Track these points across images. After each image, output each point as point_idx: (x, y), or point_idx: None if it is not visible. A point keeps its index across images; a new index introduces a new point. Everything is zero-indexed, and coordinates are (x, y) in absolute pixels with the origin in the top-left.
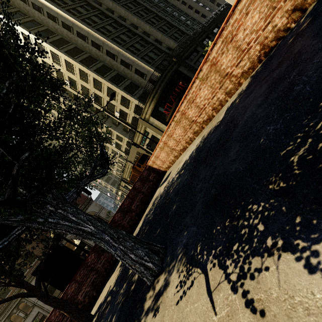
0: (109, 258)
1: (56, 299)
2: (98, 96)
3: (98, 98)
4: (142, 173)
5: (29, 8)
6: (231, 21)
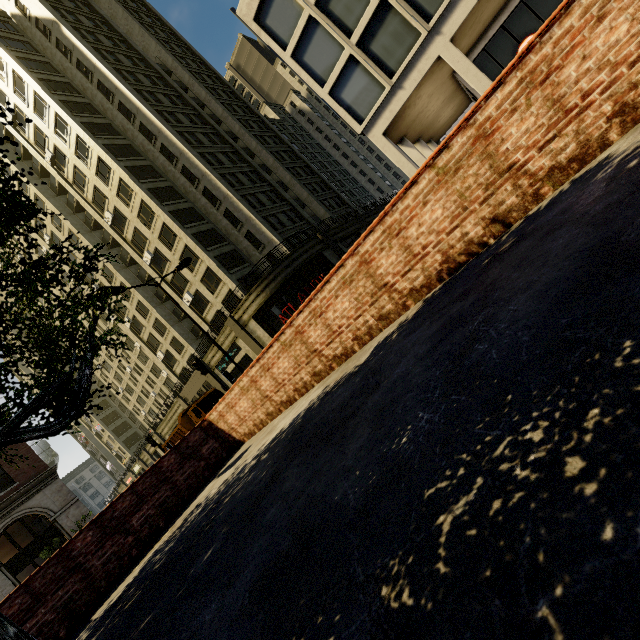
0: None
1: None
2: (162, 256)
3: (161, 260)
4: (189, 435)
5: (90, 86)
6: (401, 206)
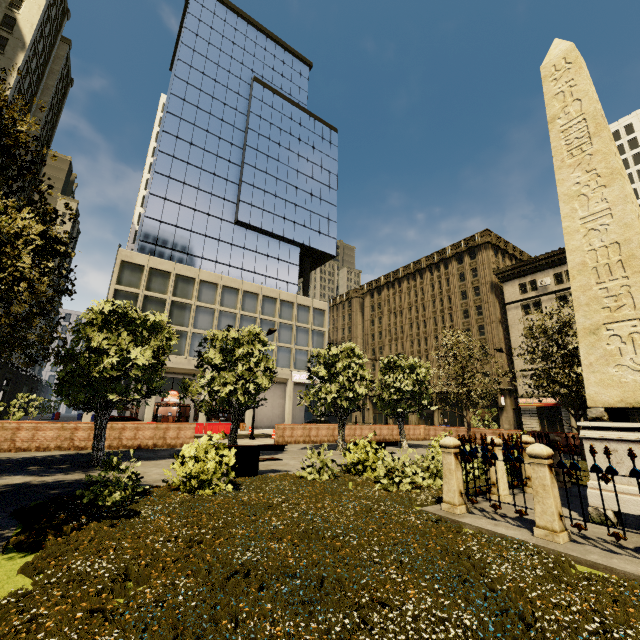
0: None
1: None
2: None
3: None
4: None
5: None
6: (145, 425)
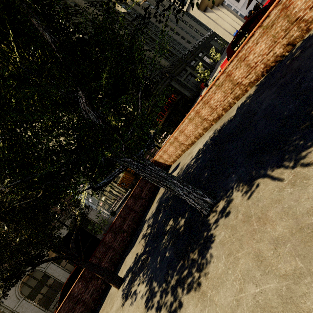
0: (124, 238)
1: (91, 263)
2: None
3: None
4: None
5: None
6: (246, 47)
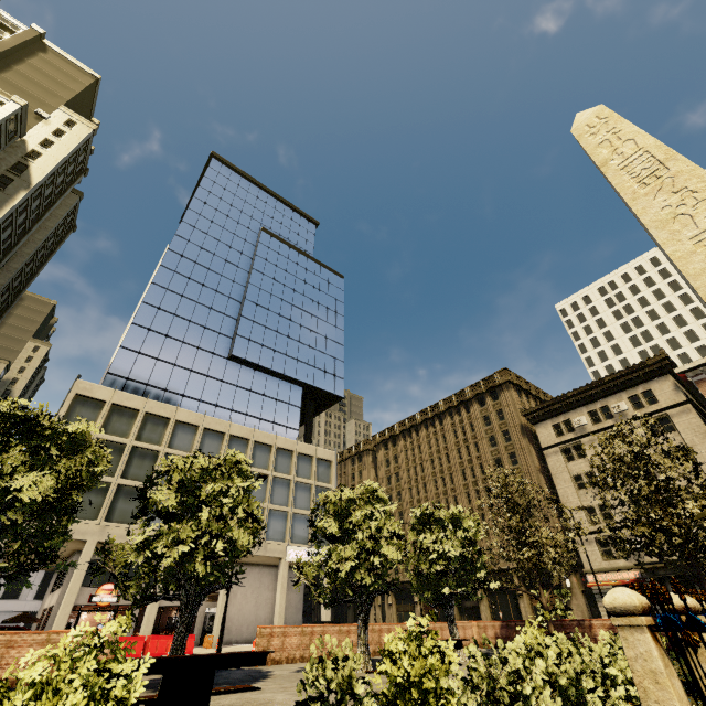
0: None
1: None
2: None
3: None
4: None
5: None
6: (26, 636)
